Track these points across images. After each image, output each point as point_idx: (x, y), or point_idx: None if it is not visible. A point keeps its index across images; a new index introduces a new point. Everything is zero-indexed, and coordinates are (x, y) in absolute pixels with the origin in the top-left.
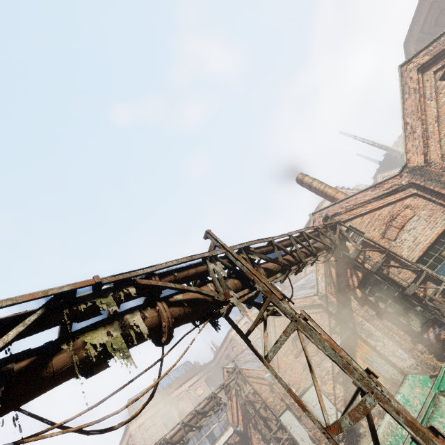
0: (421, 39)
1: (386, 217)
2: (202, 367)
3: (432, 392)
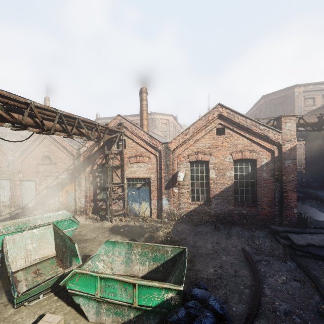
0: (267, 103)
1: (139, 152)
2: None
3: (52, 222)
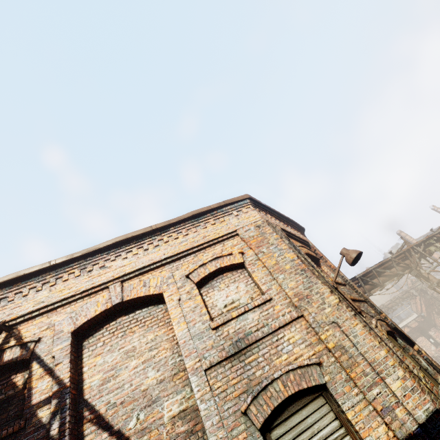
0: None
1: None
2: None
3: None
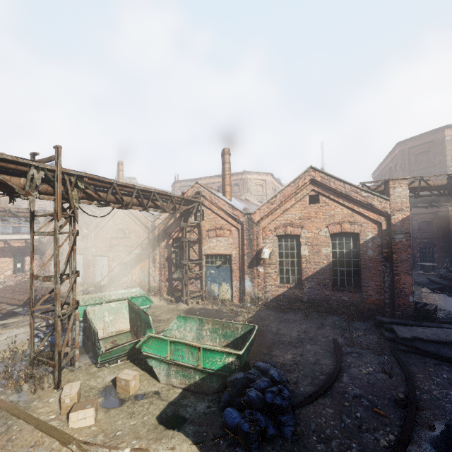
0: (404, 152)
1: (219, 225)
2: None
3: (127, 297)
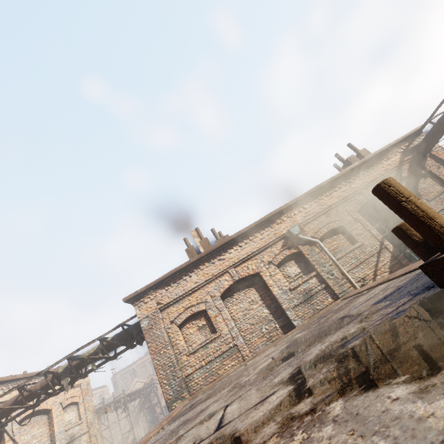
0: None
1: None
2: None
3: None
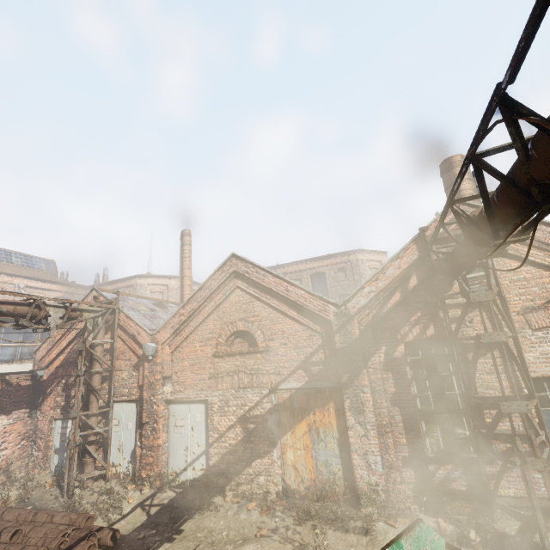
0: None
1: None
2: (66, 282)
3: None
